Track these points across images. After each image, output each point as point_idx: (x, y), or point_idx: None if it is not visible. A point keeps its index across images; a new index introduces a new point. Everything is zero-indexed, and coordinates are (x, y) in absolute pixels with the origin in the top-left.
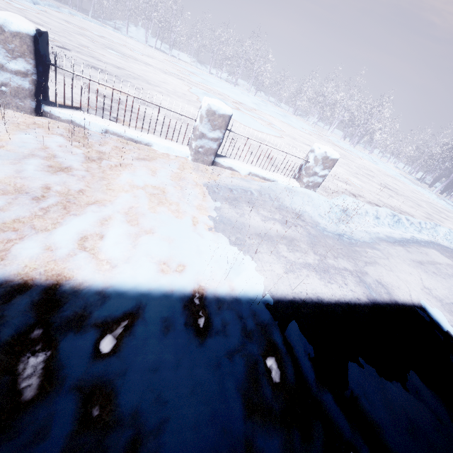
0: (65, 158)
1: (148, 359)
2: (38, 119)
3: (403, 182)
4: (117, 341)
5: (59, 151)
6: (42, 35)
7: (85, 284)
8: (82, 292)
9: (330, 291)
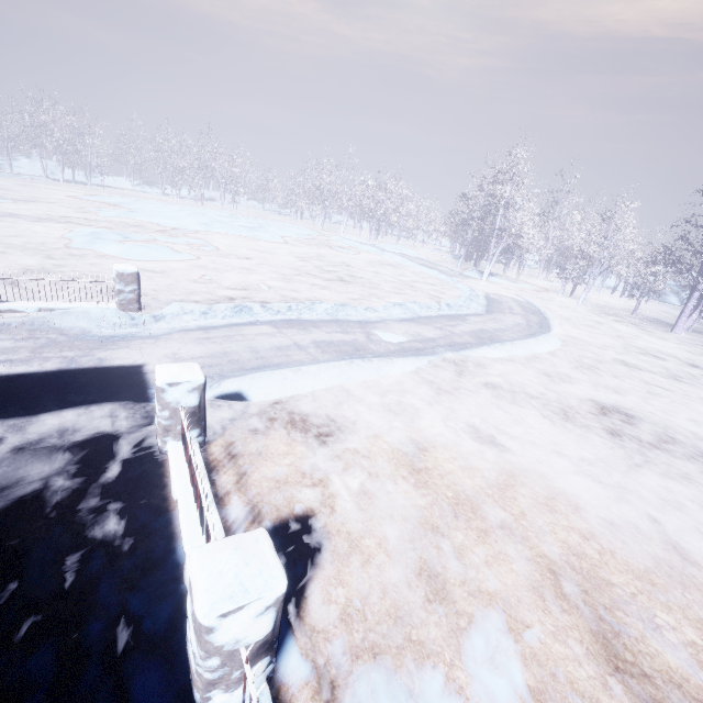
0: None
1: None
2: None
3: (405, 267)
4: None
5: None
6: None
7: None
8: None
9: (10, 371)
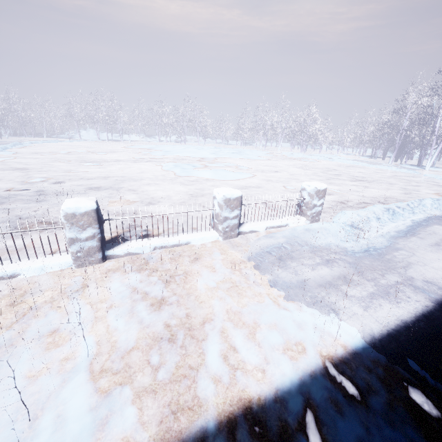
0: (153, 291)
1: (351, 439)
2: (108, 265)
3: (363, 167)
4: (319, 435)
5: (144, 286)
6: (97, 204)
7: (262, 398)
8: (267, 406)
9: (405, 310)
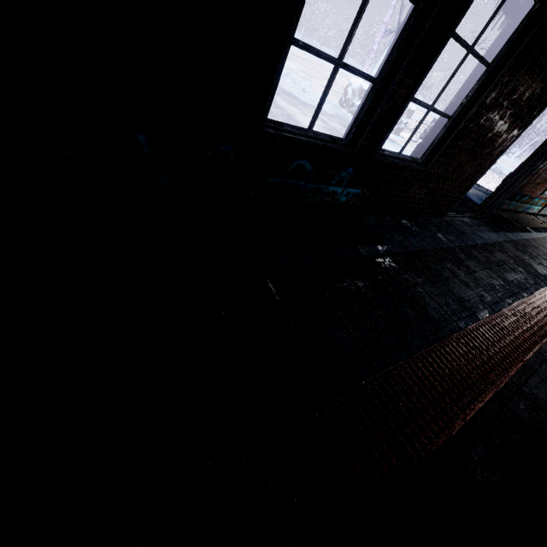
0: None
1: None
2: None
3: None
4: None
5: None
6: None
7: None
8: None
9: None
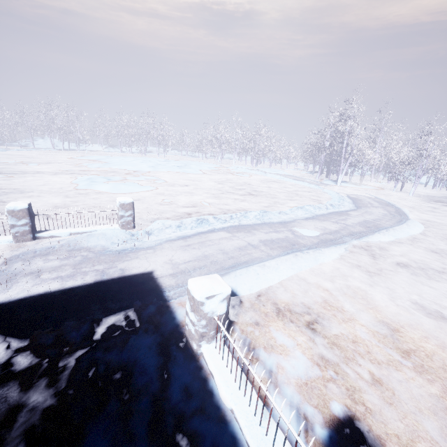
0: None
1: None
2: None
3: (284, 182)
4: None
5: None
6: None
7: None
8: None
9: (62, 286)
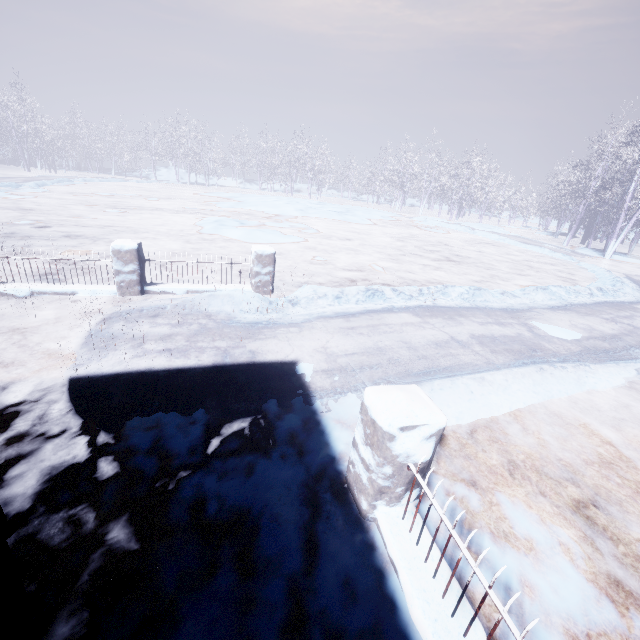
0: None
1: None
2: None
3: (506, 246)
4: None
5: None
6: None
7: None
8: None
9: (170, 364)
